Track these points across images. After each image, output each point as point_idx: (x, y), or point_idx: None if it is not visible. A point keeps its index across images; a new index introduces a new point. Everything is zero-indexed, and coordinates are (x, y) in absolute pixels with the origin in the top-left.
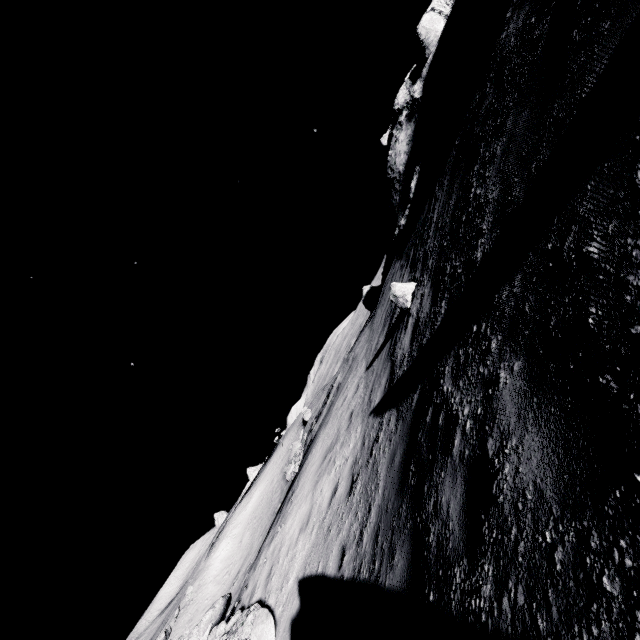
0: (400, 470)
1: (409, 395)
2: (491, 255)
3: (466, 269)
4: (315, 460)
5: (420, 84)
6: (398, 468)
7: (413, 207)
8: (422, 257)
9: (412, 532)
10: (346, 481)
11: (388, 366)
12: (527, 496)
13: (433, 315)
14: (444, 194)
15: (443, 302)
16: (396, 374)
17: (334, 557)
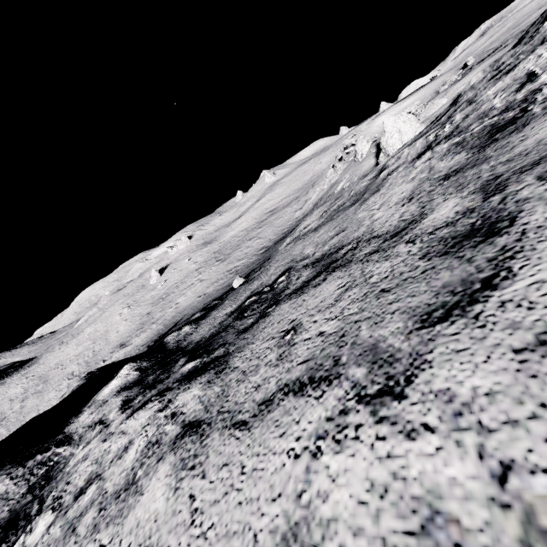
0: None
1: None
2: None
3: None
4: (478, 70)
5: None
6: None
7: None
8: None
9: None
10: None
11: None
12: None
13: None
14: None
15: None
16: None
17: None
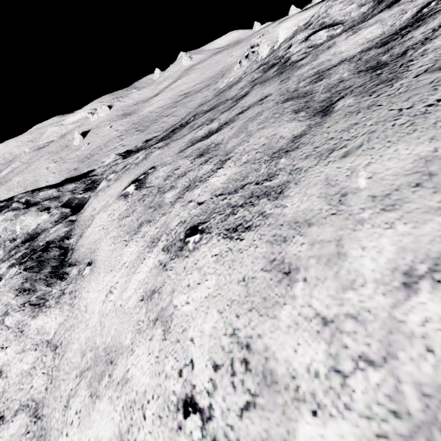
0: None
1: None
2: None
3: None
4: None
5: None
6: None
7: None
8: None
9: None
10: None
11: None
12: None
13: None
14: None
15: None
16: None
17: None
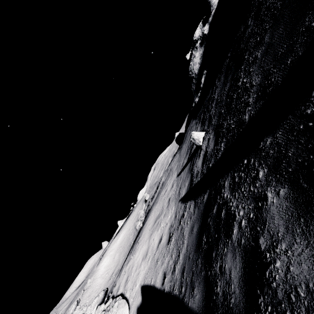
0: (197, 237)
1: (202, 194)
2: (256, 117)
3: (238, 125)
4: (150, 222)
5: (207, 26)
6: (195, 236)
7: (202, 92)
8: (208, 118)
9: (205, 279)
10: (166, 236)
11: (189, 176)
12: (300, 293)
13: (216, 150)
14: (221, 83)
15: (222, 144)
16: (194, 181)
17: (160, 277)
